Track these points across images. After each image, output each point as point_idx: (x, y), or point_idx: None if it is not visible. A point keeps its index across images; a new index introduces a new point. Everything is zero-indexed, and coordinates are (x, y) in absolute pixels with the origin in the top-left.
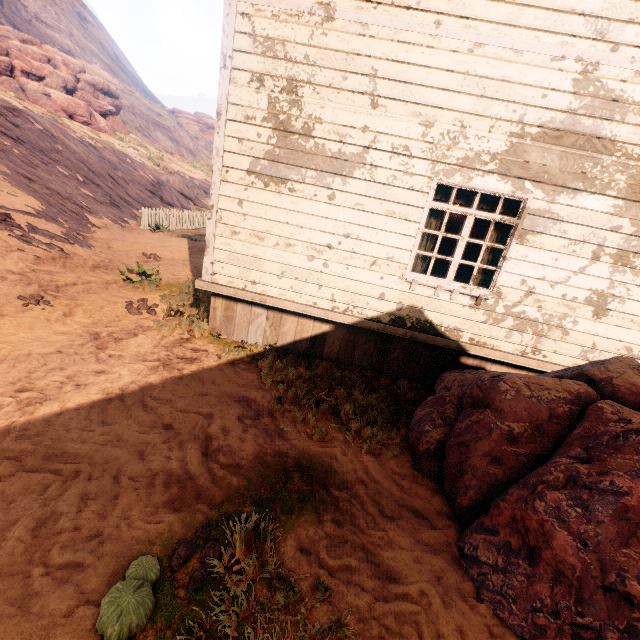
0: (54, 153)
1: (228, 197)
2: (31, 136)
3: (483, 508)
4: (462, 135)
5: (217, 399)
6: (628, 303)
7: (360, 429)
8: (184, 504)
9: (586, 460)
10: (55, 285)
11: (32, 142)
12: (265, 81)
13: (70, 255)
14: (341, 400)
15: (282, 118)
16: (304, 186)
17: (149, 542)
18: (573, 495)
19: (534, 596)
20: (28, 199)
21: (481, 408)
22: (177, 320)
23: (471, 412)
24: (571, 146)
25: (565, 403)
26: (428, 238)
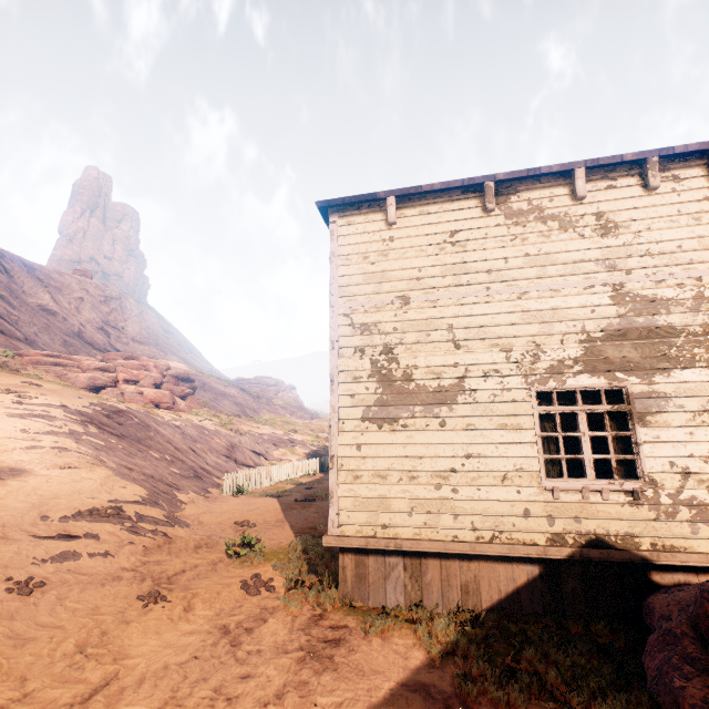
0: (148, 440)
1: (346, 444)
2: (131, 430)
3: None
4: (540, 351)
5: (389, 691)
6: None
7: (586, 706)
8: None
9: None
10: (166, 576)
11: (132, 435)
12: (366, 350)
13: (173, 538)
14: (538, 665)
15: (384, 372)
16: (415, 420)
17: None
18: None
19: None
20: (135, 488)
21: None
22: (300, 593)
23: None
24: (638, 338)
25: None
26: (548, 441)
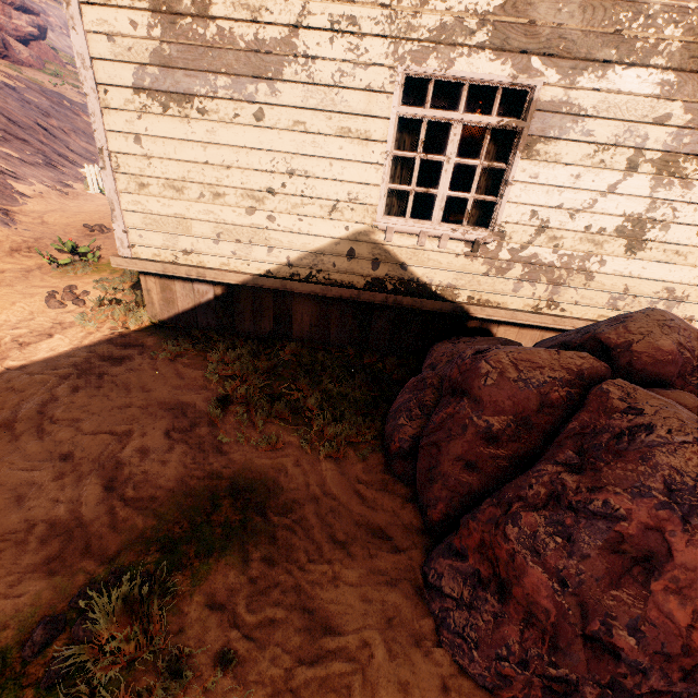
0: None
1: (119, 133)
2: None
3: (457, 522)
4: None
5: (142, 410)
6: (673, 229)
7: (325, 428)
8: (63, 563)
9: (578, 468)
10: None
11: None
12: None
13: None
14: (306, 392)
15: None
16: (218, 103)
17: (1, 625)
18: (554, 518)
19: (500, 641)
20: None
21: (459, 396)
22: (111, 309)
23: (448, 401)
24: None
25: (562, 386)
26: (403, 164)
